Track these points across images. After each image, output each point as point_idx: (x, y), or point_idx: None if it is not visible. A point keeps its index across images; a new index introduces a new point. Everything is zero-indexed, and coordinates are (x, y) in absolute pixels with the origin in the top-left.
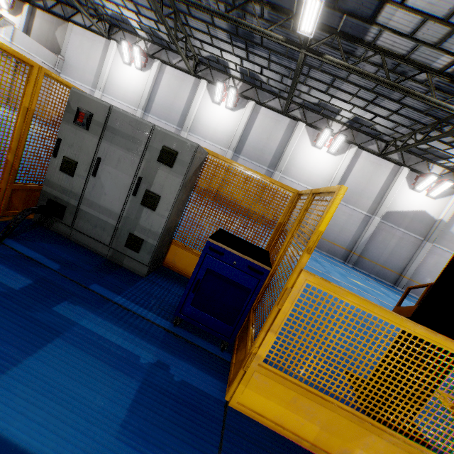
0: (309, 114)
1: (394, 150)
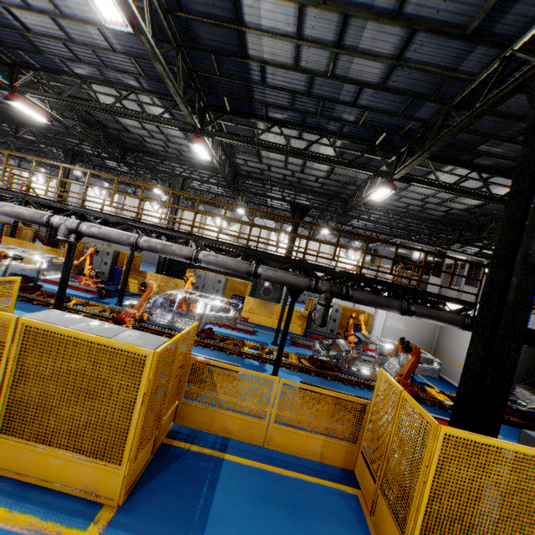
0: (91, 179)
1: (126, 190)
